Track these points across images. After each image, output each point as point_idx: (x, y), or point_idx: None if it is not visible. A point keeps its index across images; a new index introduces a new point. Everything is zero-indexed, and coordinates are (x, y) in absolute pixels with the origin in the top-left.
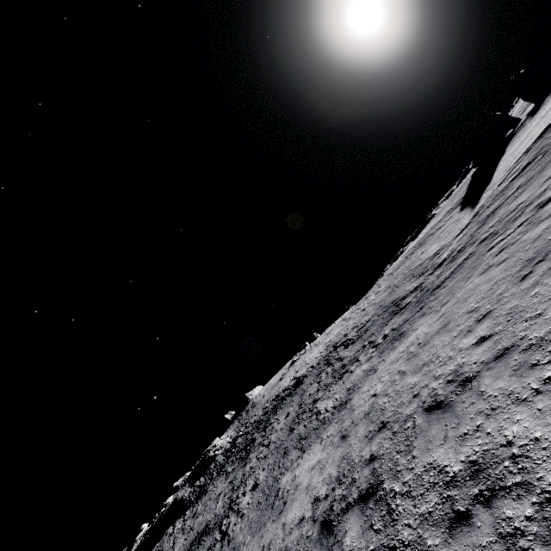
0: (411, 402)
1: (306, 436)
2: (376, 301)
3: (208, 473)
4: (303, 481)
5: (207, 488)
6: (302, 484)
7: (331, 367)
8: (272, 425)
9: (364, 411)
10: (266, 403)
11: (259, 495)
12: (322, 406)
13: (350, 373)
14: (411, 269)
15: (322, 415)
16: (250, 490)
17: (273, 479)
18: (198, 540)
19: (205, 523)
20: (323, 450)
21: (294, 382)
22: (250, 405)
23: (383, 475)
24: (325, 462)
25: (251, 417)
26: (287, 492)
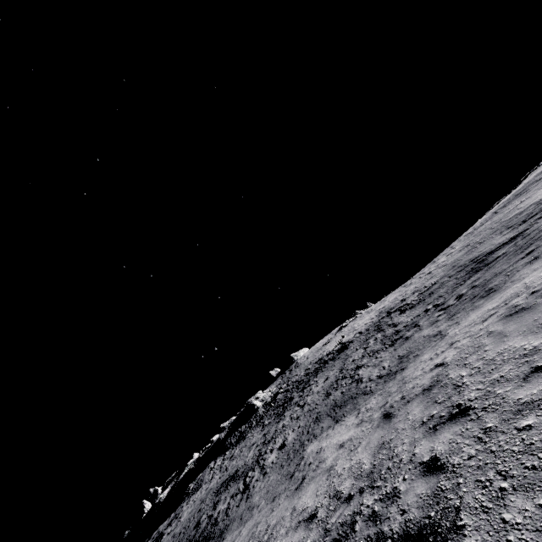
0: (530, 379)
1: (341, 405)
2: (447, 262)
3: (249, 421)
4: (327, 459)
5: (245, 435)
6: (326, 462)
7: (381, 333)
8: (310, 387)
9: (422, 386)
10: (309, 365)
11: (284, 457)
12: (365, 374)
13: (405, 339)
14: (504, 221)
15: (363, 383)
16: (277, 449)
17: (300, 444)
18: (227, 483)
19: (236, 468)
20: (357, 426)
21: (338, 347)
22: (294, 364)
23: (462, 514)
24: (356, 443)
25: (293, 377)
26: (308, 464)
